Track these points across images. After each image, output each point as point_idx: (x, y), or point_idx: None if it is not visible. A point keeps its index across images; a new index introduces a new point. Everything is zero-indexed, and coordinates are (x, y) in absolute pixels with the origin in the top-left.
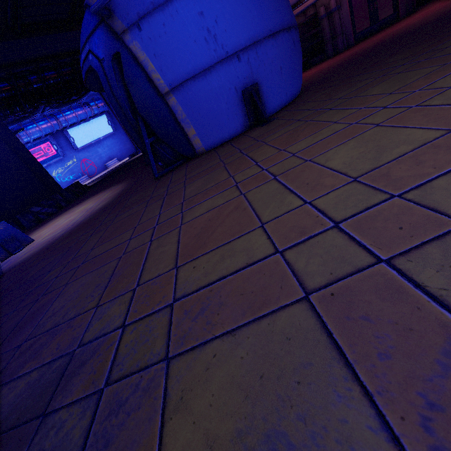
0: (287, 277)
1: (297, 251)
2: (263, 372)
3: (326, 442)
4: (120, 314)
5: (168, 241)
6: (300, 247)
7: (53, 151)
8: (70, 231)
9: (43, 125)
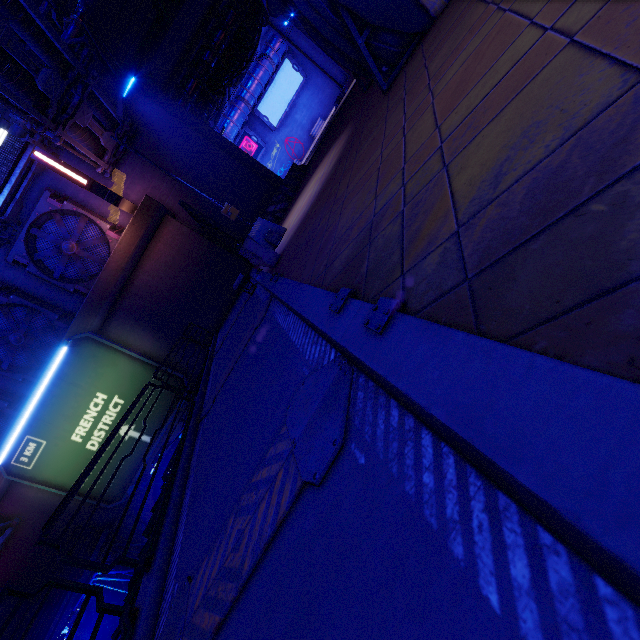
0: (553, 42)
1: (570, 11)
2: (523, 112)
3: (565, 102)
4: (397, 185)
5: (422, 122)
6: (574, 5)
7: (254, 145)
8: (315, 200)
9: (235, 117)
